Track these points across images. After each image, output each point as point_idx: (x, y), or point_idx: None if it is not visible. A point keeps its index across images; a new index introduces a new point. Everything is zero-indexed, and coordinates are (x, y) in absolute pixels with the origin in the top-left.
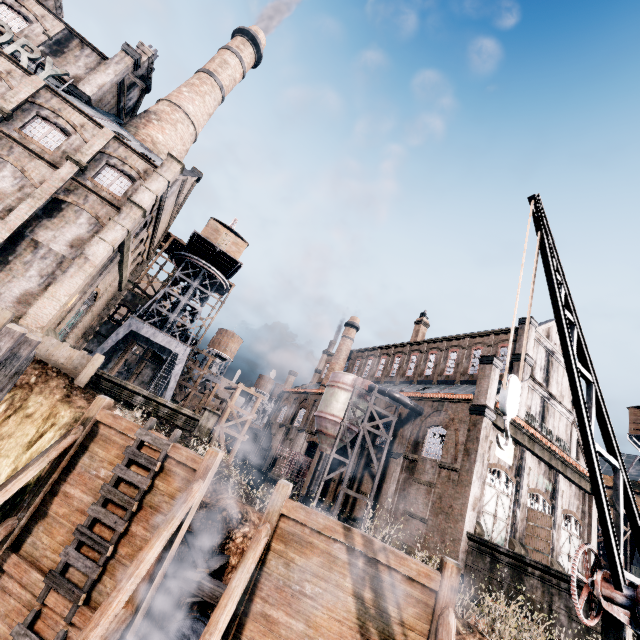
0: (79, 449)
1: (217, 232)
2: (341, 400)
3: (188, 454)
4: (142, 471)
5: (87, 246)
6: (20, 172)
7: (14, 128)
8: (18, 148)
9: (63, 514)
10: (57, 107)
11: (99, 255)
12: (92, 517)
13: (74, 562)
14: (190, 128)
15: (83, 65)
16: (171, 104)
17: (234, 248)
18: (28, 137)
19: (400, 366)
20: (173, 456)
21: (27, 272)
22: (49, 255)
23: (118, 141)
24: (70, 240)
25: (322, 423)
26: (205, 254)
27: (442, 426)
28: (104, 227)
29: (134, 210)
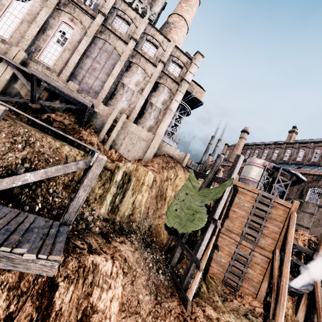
0: (232, 195)
1: (191, 86)
2: (256, 171)
3: (284, 201)
4: (263, 206)
5: (171, 104)
6: (143, 70)
7: (139, 48)
8: (142, 58)
9: (235, 217)
10: (153, 33)
11: (175, 108)
12: (250, 219)
13: (249, 233)
14: (186, 29)
15: (147, 2)
16: (178, 16)
17: (199, 94)
18: (144, 52)
19: (279, 155)
20: (277, 202)
21: (150, 117)
22: (156, 109)
23: (175, 47)
24: (162, 101)
25: (246, 181)
26: (183, 98)
27: (320, 188)
28: (176, 94)
29: (186, 84)
